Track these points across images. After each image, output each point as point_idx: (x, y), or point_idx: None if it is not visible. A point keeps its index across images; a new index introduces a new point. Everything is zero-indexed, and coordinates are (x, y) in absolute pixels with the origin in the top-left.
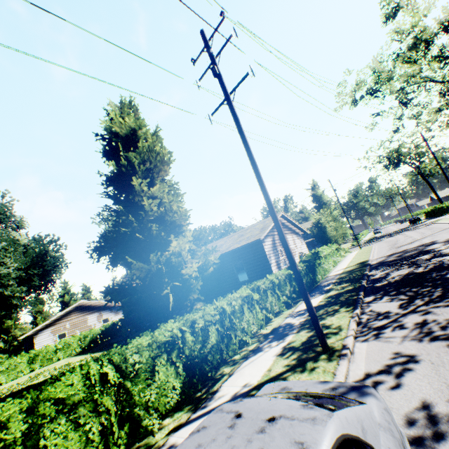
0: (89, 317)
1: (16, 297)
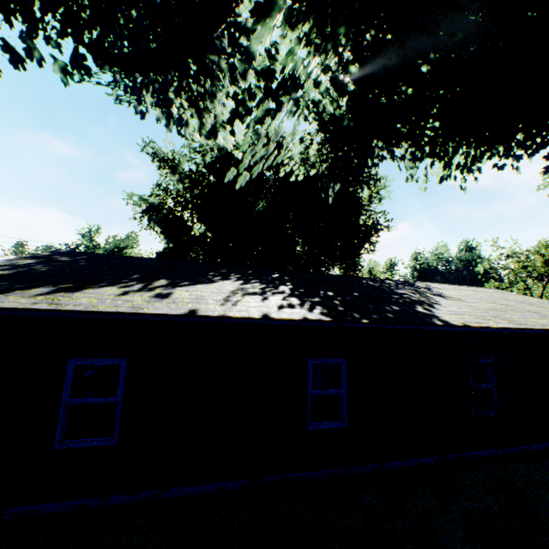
0: None
1: None
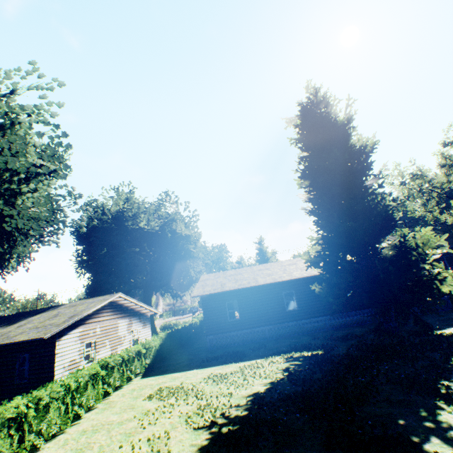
0: (120, 322)
1: (12, 263)
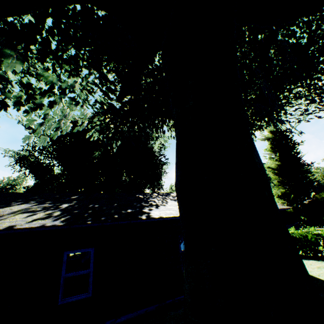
0: None
1: None
